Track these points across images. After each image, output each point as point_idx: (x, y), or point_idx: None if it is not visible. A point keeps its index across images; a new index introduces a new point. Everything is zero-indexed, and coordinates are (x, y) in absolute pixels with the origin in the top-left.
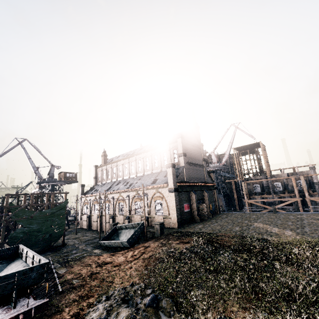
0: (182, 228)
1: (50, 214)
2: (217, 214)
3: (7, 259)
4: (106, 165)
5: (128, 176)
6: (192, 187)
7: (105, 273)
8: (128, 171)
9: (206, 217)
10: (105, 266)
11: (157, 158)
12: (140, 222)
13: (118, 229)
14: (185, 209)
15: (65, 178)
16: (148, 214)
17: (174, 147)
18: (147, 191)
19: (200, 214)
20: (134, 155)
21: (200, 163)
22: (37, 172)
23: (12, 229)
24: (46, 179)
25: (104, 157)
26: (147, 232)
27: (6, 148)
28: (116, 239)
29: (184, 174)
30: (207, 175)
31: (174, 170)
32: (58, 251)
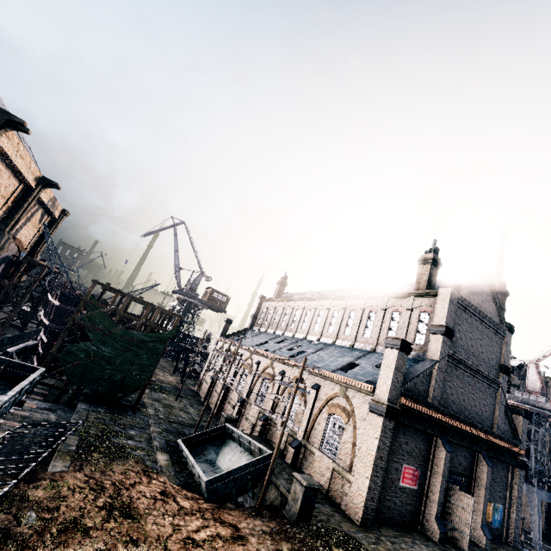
0: (371, 535)
1: (138, 340)
2: (504, 546)
3: (11, 383)
4: (277, 301)
5: (304, 335)
6: (443, 428)
7: (94, 548)
8: (308, 324)
9: (463, 540)
10: (116, 523)
11: (374, 318)
12: (265, 450)
13: (228, 434)
14: (401, 479)
15: (209, 299)
16: (305, 436)
17: (424, 307)
18: (322, 382)
19: (447, 518)
20: (331, 297)
21: (490, 373)
22: (178, 275)
23: (76, 338)
24: (184, 290)
25: (281, 287)
26: (273, 486)
27: (155, 227)
28: (213, 454)
29: (431, 383)
30: (503, 414)
31: (403, 358)
32: (115, 415)
